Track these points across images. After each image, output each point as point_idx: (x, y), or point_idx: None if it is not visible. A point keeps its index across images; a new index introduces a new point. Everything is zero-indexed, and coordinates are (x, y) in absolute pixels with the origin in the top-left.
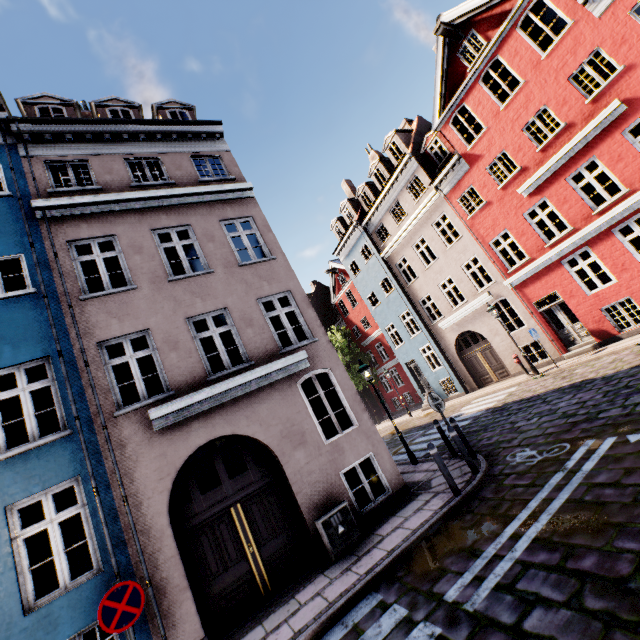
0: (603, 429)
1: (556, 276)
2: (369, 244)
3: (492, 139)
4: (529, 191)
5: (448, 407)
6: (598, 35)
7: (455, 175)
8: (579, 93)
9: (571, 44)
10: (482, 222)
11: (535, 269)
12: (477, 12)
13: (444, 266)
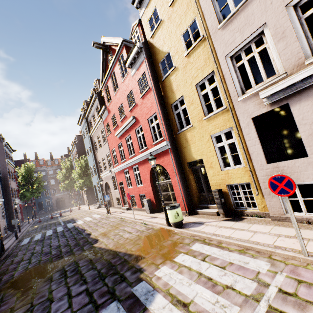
0: (1, 273)
1: (123, 175)
2: (87, 127)
3: (113, 106)
4: (118, 136)
5: (93, 212)
6: (132, 84)
7: (105, 114)
8: (128, 105)
9: (127, 82)
10: (110, 140)
11: (119, 169)
12: (111, 44)
13: (103, 151)
